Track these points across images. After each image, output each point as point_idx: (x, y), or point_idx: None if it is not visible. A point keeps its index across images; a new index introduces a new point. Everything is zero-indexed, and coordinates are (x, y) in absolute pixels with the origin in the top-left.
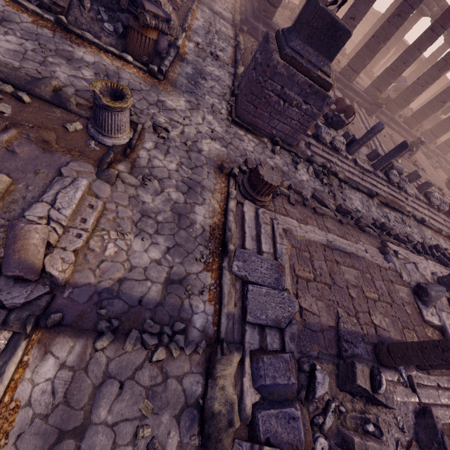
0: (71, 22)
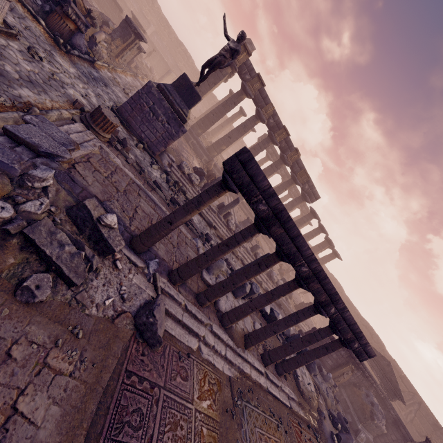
0: None
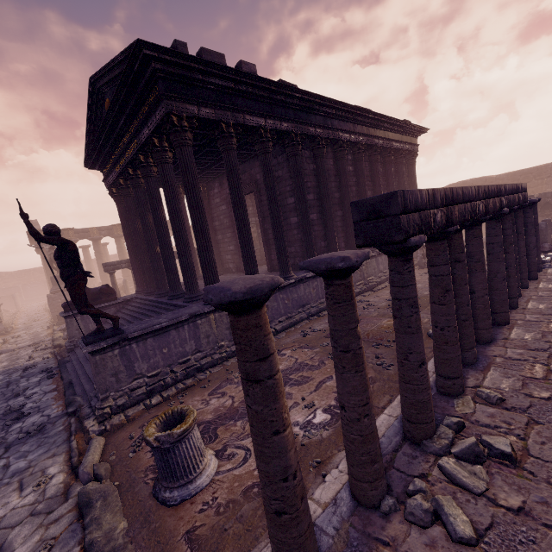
0: None
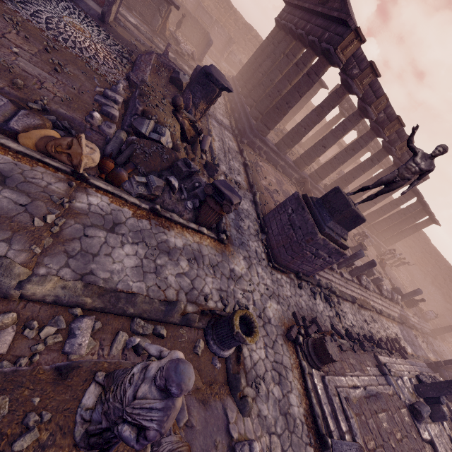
0: (158, 202)
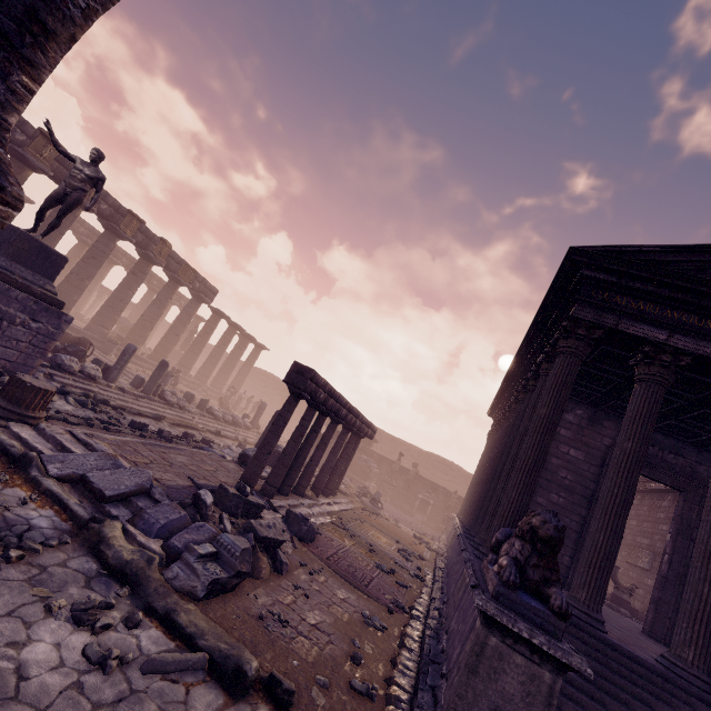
0: None
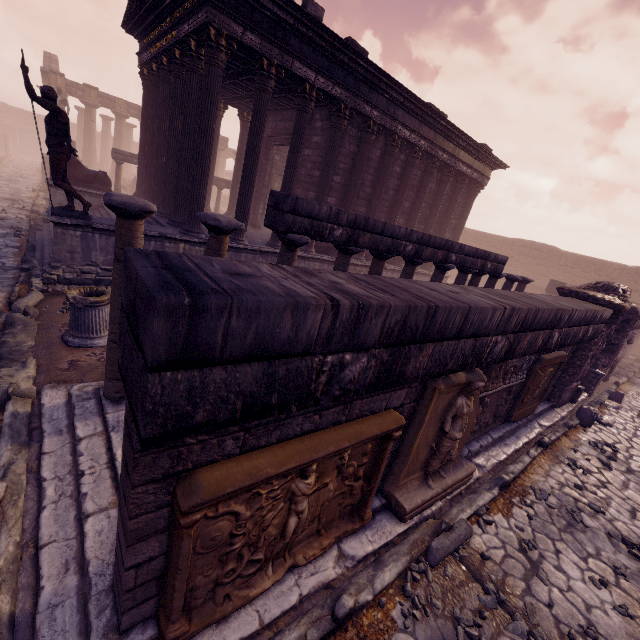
0: None
